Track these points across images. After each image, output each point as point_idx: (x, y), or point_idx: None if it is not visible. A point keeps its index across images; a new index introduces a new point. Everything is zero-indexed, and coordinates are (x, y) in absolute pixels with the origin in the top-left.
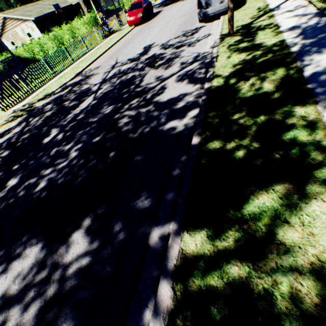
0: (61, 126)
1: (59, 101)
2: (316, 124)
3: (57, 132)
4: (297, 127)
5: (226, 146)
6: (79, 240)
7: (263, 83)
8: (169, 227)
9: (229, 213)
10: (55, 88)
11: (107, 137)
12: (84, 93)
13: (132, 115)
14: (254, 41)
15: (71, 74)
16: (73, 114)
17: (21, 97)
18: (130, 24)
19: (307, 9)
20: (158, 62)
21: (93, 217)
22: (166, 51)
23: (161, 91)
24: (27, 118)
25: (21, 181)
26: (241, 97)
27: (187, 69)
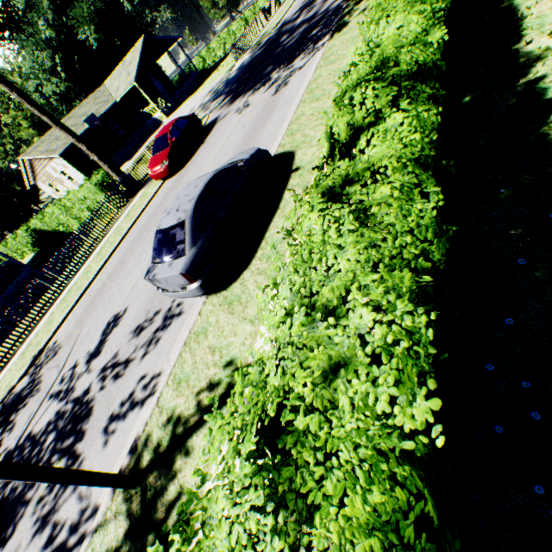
0: None
1: None
2: None
3: None
4: None
5: None
6: None
7: None
8: None
9: None
10: None
11: None
12: None
13: None
14: None
15: (34, 347)
16: None
17: None
18: (155, 179)
19: None
20: (60, 460)
21: None
22: (97, 397)
23: None
24: None
25: None
26: None
27: None
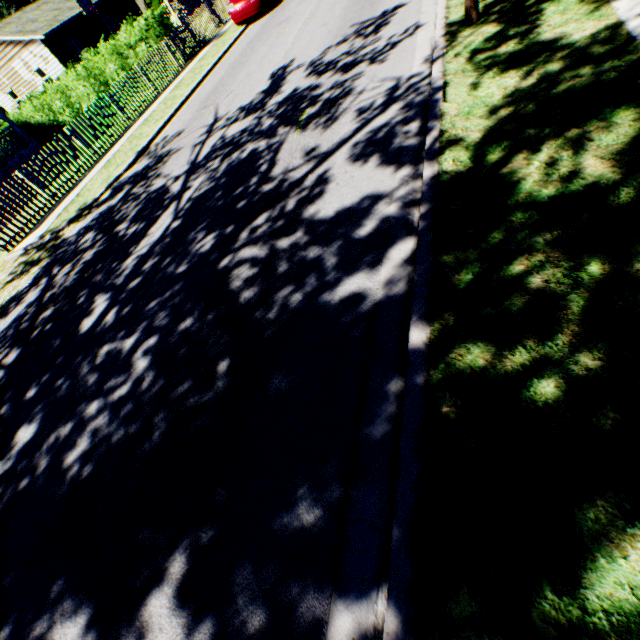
0: (114, 288)
1: (107, 222)
2: None
3: (107, 304)
4: None
5: (503, 363)
6: (162, 619)
7: (581, 157)
8: (375, 608)
9: (544, 599)
10: (99, 192)
11: (209, 319)
12: (156, 201)
13: (259, 258)
14: (537, 32)
15: (126, 153)
16: (136, 257)
17: (35, 216)
18: (237, 21)
19: None
20: (305, 112)
21: (190, 552)
22: (320, 79)
23: (320, 189)
24: (49, 267)
25: (41, 432)
26: (525, 204)
27: (374, 125)
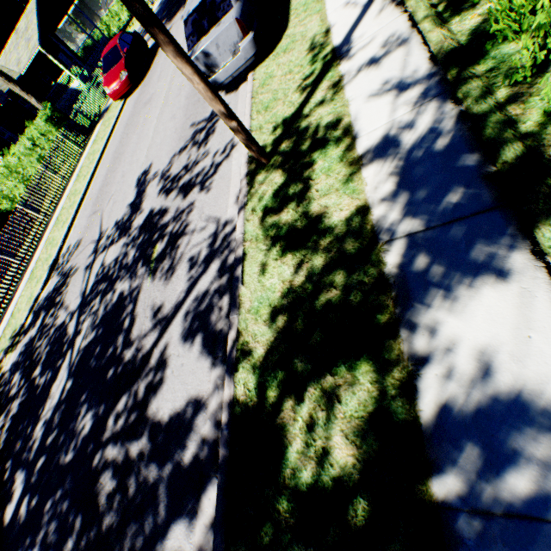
0: (27, 466)
1: (28, 361)
2: None
3: (22, 489)
4: None
5: None
6: None
7: (332, 427)
8: None
9: None
10: (24, 316)
11: (82, 546)
12: (58, 343)
13: (118, 465)
14: (309, 197)
15: (43, 265)
16: (42, 425)
17: None
18: (115, 99)
19: (410, 55)
20: (156, 247)
21: None
22: (168, 201)
23: (160, 374)
24: None
25: None
26: (290, 487)
27: (199, 288)
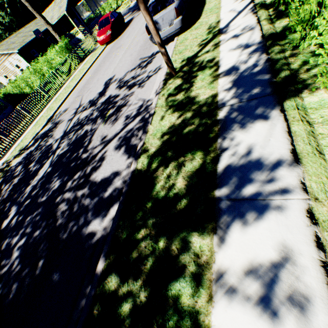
0: (19, 204)
1: (27, 161)
2: (204, 275)
3: (14, 213)
4: (186, 274)
5: (119, 290)
6: None
7: (178, 175)
8: None
9: None
10: (29, 141)
11: (44, 232)
12: (46, 152)
13: (70, 200)
14: (191, 90)
15: (44, 118)
16: (31, 186)
17: (3, 150)
18: (101, 44)
19: (253, 34)
20: (109, 111)
21: None
22: (120, 91)
23: (100, 163)
24: (1, 183)
25: None
26: (154, 198)
27: (128, 128)
